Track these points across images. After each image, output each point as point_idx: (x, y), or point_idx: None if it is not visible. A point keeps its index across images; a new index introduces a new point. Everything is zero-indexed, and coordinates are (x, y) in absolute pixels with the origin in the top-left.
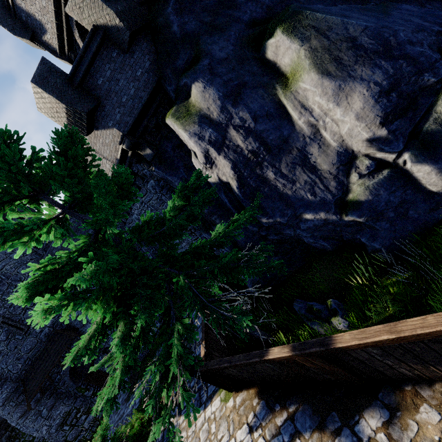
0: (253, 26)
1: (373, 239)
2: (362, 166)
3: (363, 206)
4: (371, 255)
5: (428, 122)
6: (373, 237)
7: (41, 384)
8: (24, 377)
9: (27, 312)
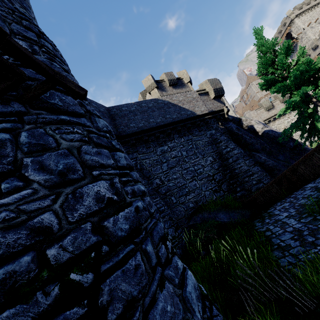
0: None
1: None
2: None
3: None
4: None
5: None
6: None
7: None
8: None
9: None
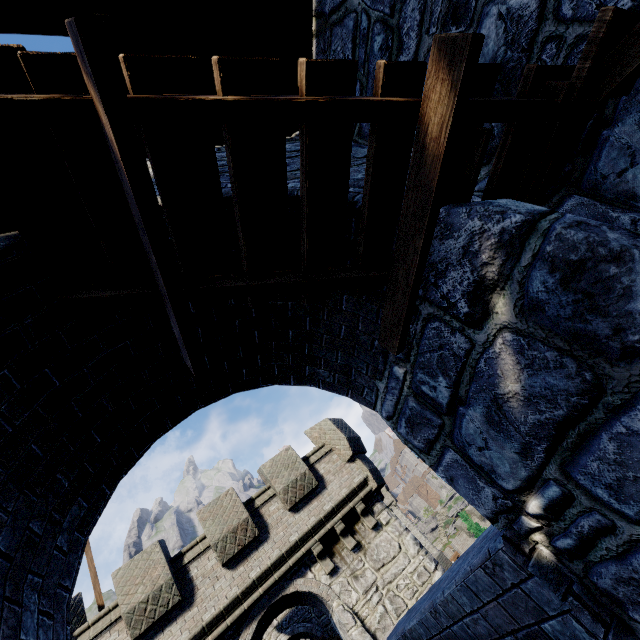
0: None
1: None
2: None
3: None
4: None
5: None
6: None
7: None
8: None
9: None
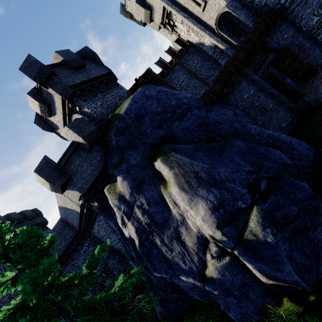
0: (153, 146)
1: (227, 309)
2: (212, 249)
3: (215, 281)
4: (232, 320)
5: (246, 232)
6: (227, 308)
7: None
8: None
9: (11, 300)
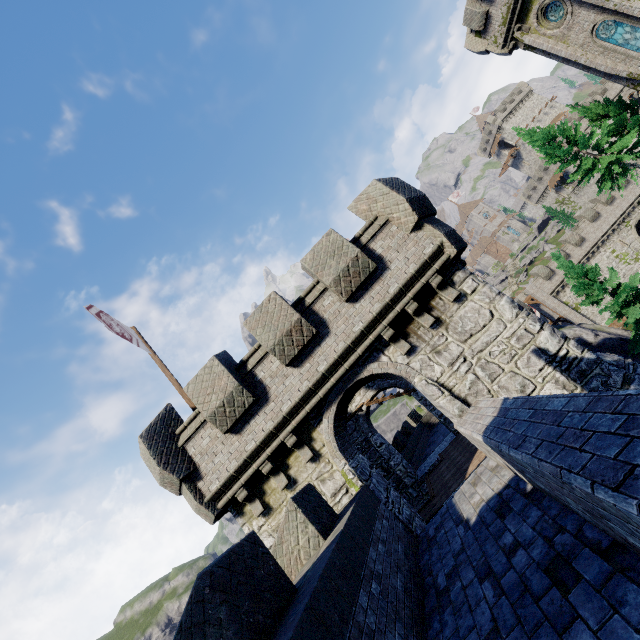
0: None
1: None
2: None
3: None
4: None
5: None
6: None
7: None
8: None
9: None
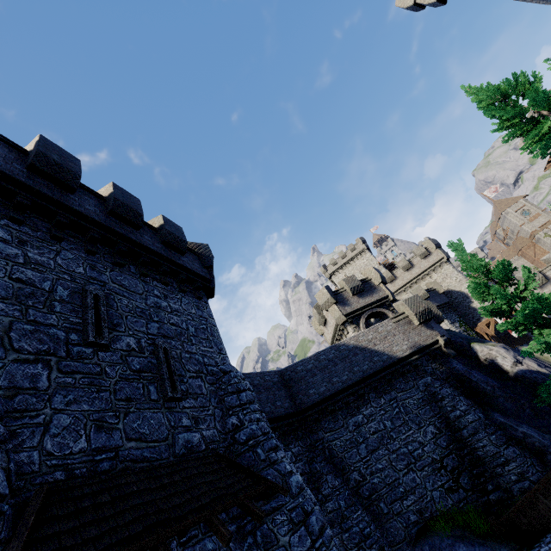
0: None
1: None
2: None
3: None
4: None
5: None
6: None
7: (134, 548)
8: (54, 487)
9: (196, 380)
